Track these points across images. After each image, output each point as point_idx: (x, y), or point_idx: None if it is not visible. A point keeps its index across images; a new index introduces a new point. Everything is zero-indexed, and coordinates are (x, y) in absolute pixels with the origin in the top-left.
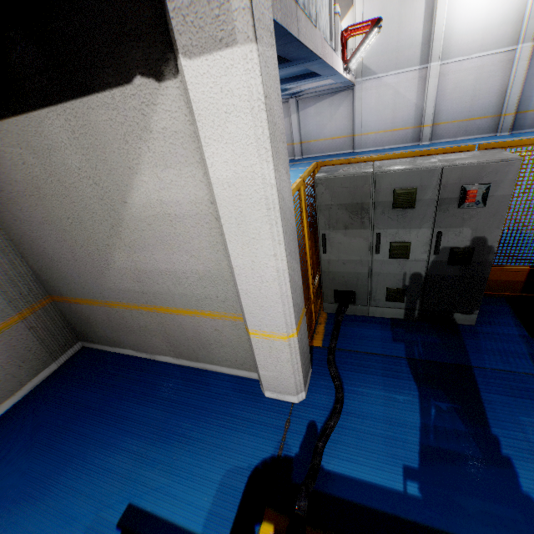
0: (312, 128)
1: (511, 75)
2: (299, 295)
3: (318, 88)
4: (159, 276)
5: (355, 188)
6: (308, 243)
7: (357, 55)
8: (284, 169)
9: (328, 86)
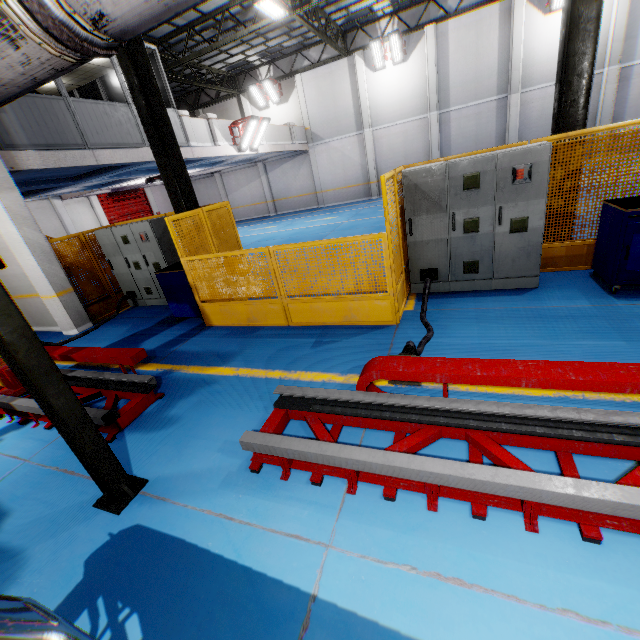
0: (281, 187)
1: (429, 138)
2: (62, 281)
3: (269, 154)
4: (14, 278)
5: (109, 236)
6: (96, 264)
7: (244, 140)
8: (31, 229)
9: (277, 153)
